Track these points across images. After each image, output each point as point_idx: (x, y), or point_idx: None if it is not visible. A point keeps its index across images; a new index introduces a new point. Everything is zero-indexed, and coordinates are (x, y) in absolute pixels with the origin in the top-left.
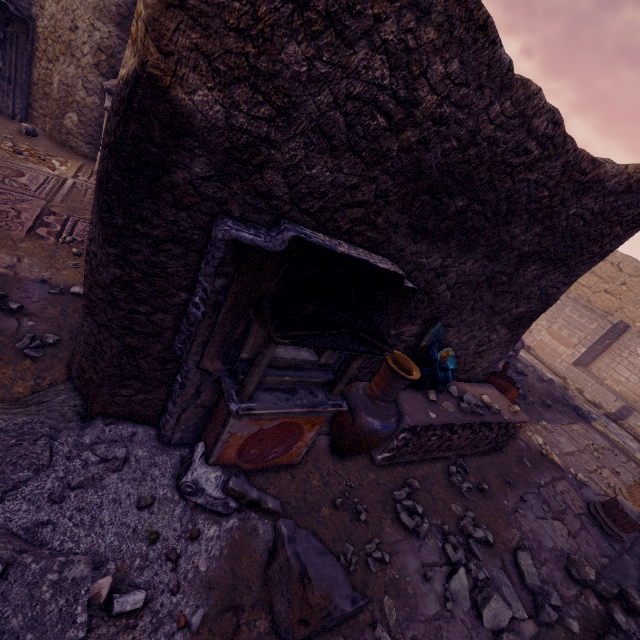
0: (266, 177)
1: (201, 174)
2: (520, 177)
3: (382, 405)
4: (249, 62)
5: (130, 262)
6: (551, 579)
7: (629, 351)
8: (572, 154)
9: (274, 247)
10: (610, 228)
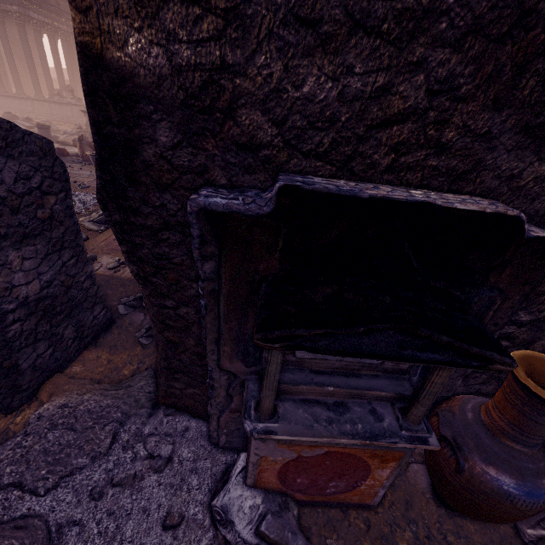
0: (242, 121)
1: (169, 143)
2: None
3: (516, 448)
4: None
5: (140, 257)
6: None
7: None
8: None
9: (259, 209)
10: None
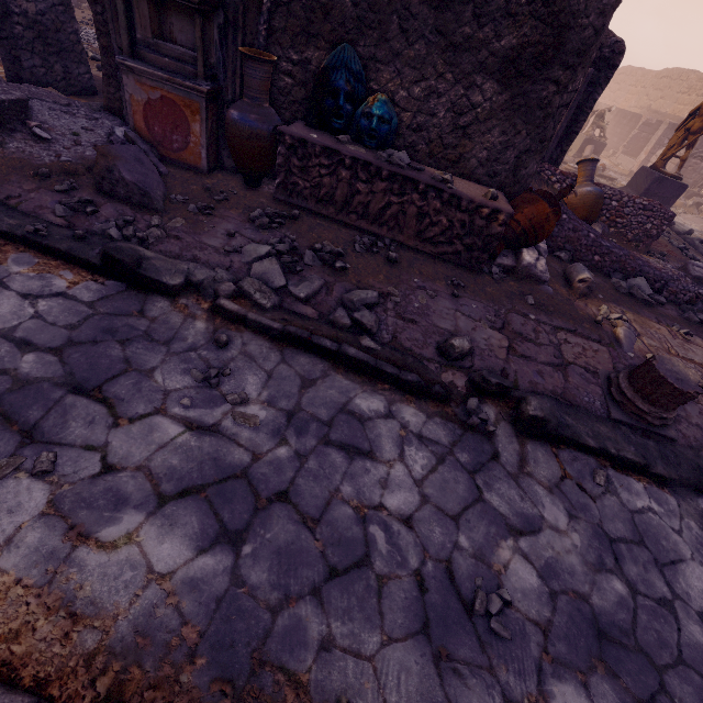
0: None
1: None
2: None
3: (246, 102)
4: None
5: None
6: (397, 328)
7: None
8: None
9: None
10: None
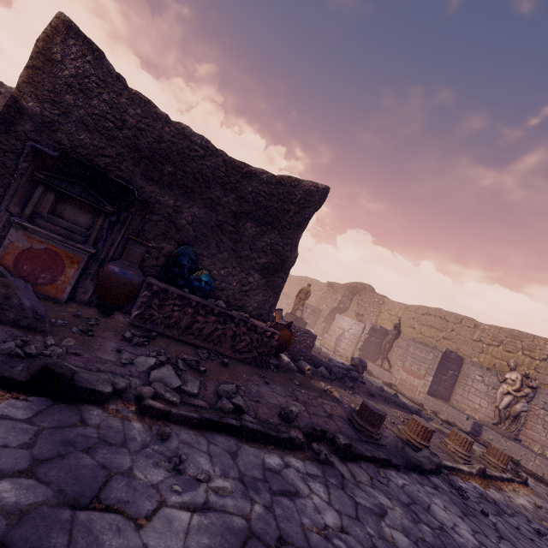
0: (58, 135)
1: (29, 129)
2: (200, 162)
3: (125, 263)
4: (52, 98)
5: None
6: (254, 407)
7: (471, 379)
8: (226, 157)
9: (53, 154)
10: (288, 206)
